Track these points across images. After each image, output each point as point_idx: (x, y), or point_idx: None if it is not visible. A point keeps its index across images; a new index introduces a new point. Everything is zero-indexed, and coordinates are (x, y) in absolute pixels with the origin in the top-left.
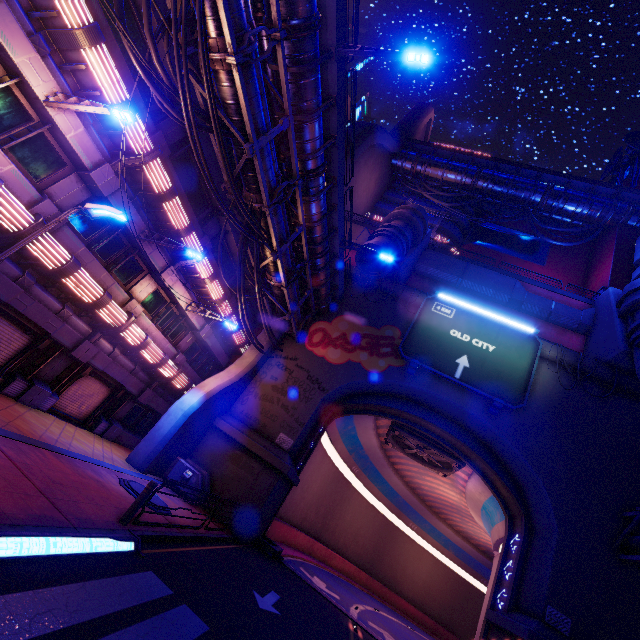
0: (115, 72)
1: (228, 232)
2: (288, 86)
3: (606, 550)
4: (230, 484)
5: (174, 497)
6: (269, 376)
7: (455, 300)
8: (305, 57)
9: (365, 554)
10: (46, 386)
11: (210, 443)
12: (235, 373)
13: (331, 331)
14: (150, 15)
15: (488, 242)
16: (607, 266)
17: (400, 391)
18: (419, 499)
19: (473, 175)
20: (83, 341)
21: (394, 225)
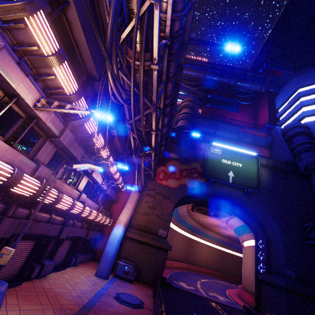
0: (71, 75)
1: (114, 136)
2: (166, 67)
3: (299, 241)
4: (144, 263)
5: (127, 285)
6: (144, 201)
7: (221, 145)
8: (176, 50)
9: (183, 255)
10: (48, 260)
11: (127, 246)
12: (131, 208)
13: (167, 171)
14: (116, 51)
15: (213, 104)
16: (265, 112)
17: (204, 192)
18: (201, 225)
19: (203, 72)
20: (63, 228)
21: (188, 112)
